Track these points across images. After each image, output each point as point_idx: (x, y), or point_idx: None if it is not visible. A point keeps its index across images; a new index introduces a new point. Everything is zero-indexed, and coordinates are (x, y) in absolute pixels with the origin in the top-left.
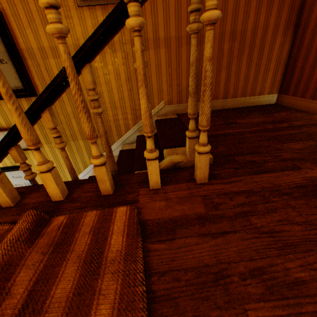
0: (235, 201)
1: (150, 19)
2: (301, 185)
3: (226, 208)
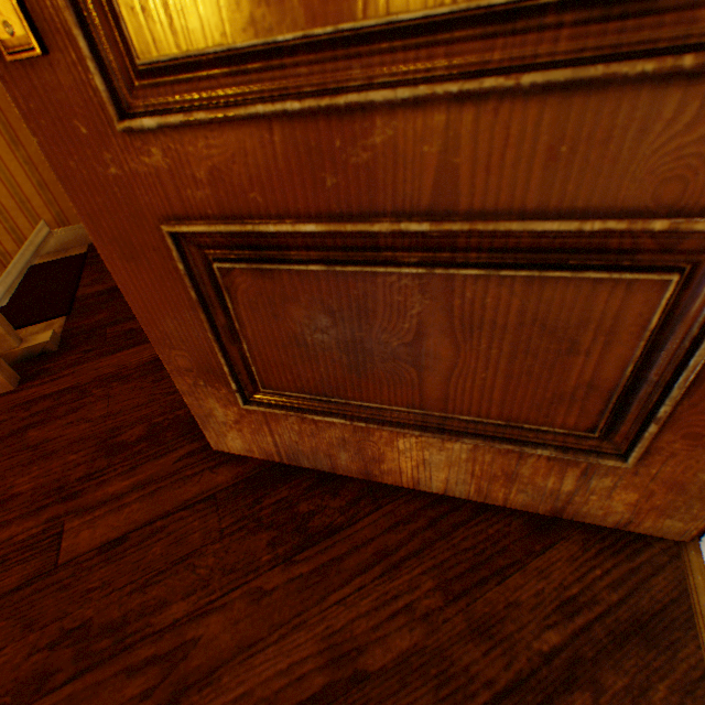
0: (32, 411)
1: None
2: (159, 359)
3: (7, 426)
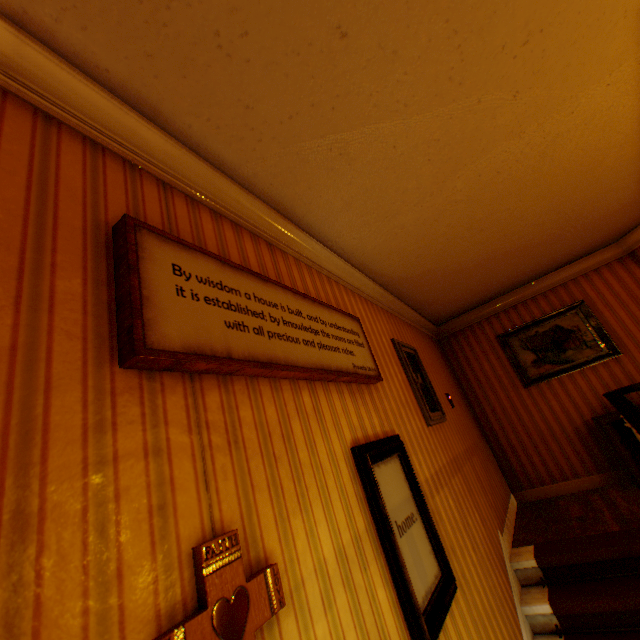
0: None
1: (452, 434)
2: None
3: None
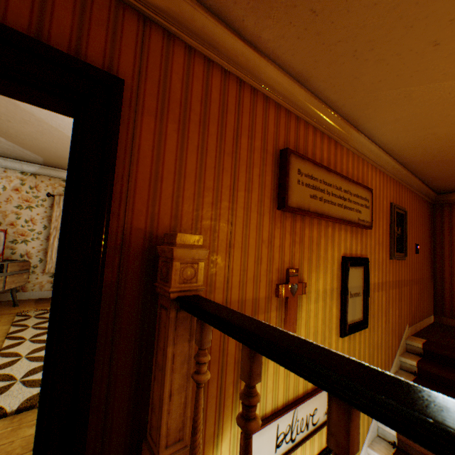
0: None
1: (405, 269)
2: None
3: None
